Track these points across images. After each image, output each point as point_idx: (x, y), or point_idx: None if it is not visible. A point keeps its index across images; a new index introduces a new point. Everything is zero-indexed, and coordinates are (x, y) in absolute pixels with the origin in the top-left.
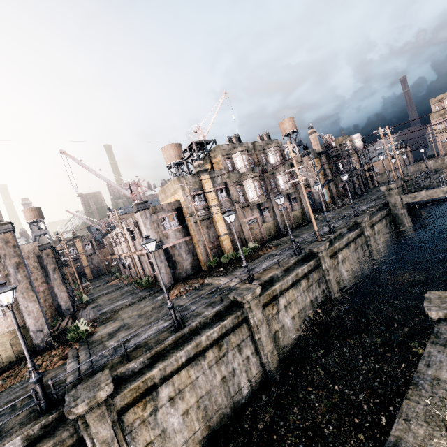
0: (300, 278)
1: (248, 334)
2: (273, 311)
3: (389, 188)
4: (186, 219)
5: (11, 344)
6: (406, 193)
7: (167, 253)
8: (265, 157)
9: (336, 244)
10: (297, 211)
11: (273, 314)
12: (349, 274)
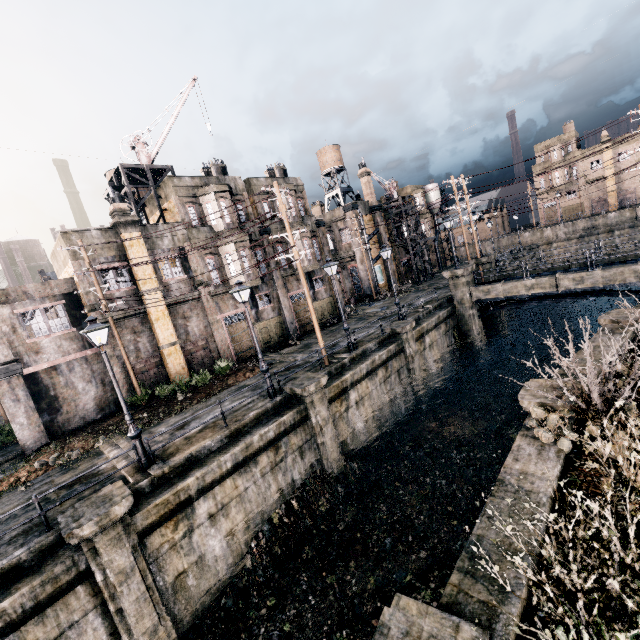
0: (258, 450)
1: (92, 605)
2: (175, 533)
3: (455, 274)
4: (88, 315)
5: None
6: (482, 283)
7: (37, 384)
8: (271, 207)
9: (348, 374)
10: (323, 300)
11: (175, 541)
12: (369, 424)
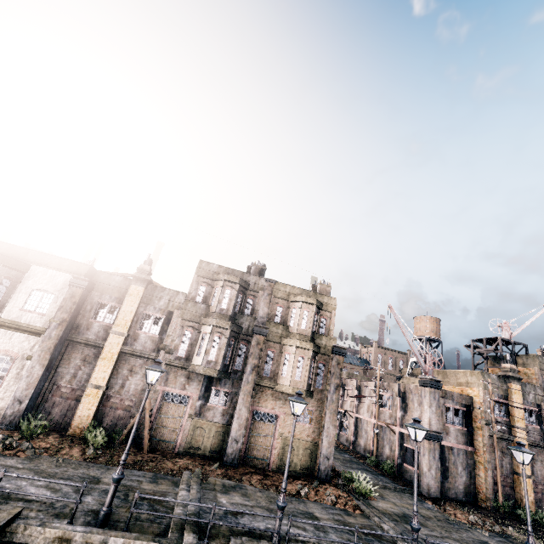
0: None
1: None
2: None
3: None
4: (473, 423)
5: (302, 453)
6: None
7: (442, 453)
8: None
9: None
10: None
11: None
12: None
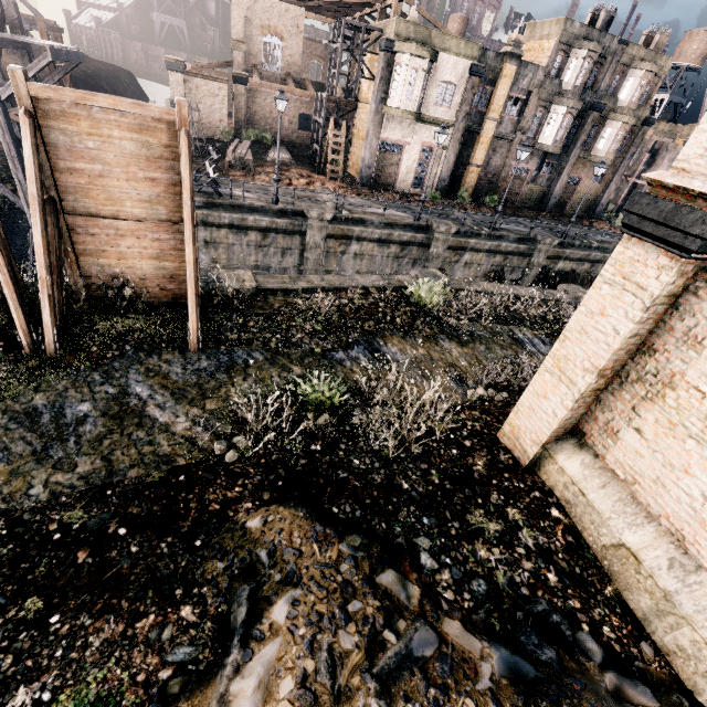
0: None
1: None
2: None
3: None
4: None
5: (585, 203)
6: None
7: None
8: None
9: None
10: None
11: None
12: None
